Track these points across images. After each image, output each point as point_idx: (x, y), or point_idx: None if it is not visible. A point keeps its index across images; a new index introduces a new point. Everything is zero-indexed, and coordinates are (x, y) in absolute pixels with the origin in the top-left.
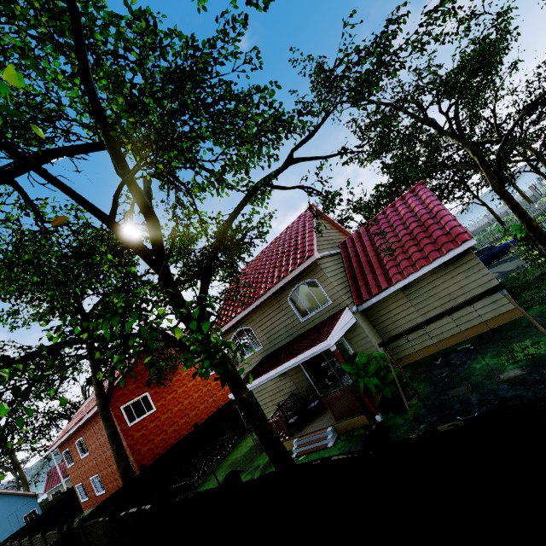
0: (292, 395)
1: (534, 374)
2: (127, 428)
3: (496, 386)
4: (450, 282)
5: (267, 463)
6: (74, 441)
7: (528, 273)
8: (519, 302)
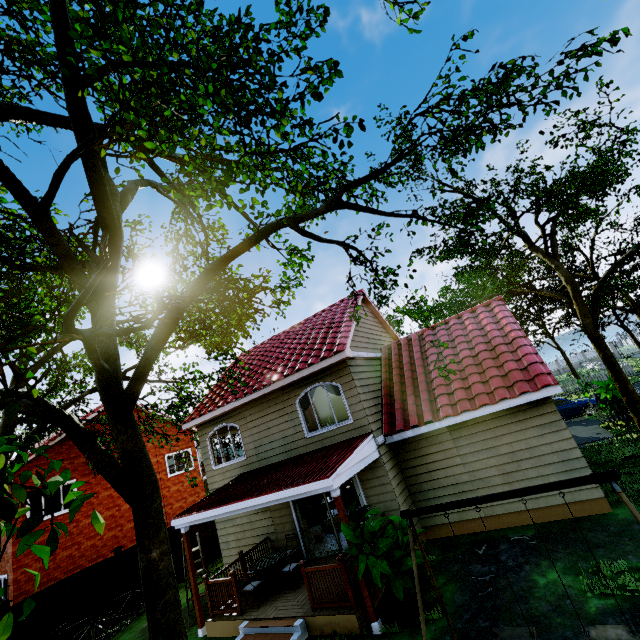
0: (266, 540)
1: (638, 634)
2: None
3: (571, 635)
4: (516, 436)
5: None
6: None
7: (614, 449)
8: (604, 489)
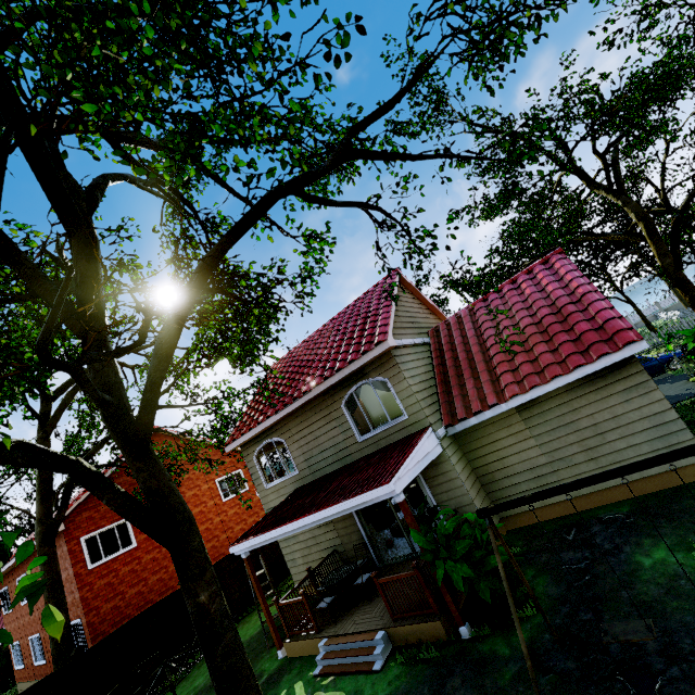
0: (333, 553)
1: None
2: (85, 572)
3: (693, 619)
4: (597, 406)
5: (274, 673)
6: (16, 577)
7: None
8: None
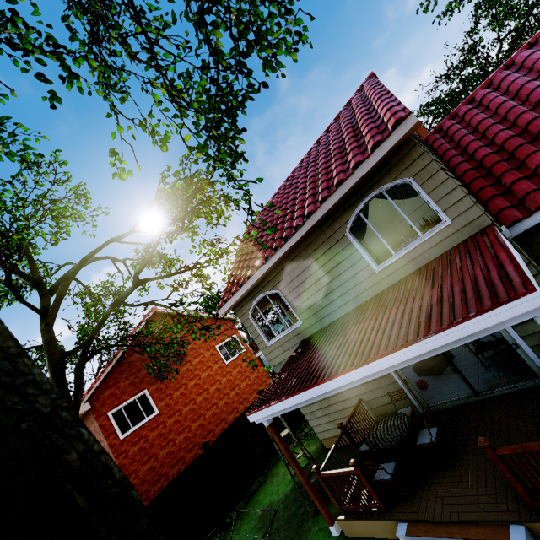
0: (360, 403)
1: None
2: (118, 442)
3: None
4: None
5: None
6: None
7: None
8: None
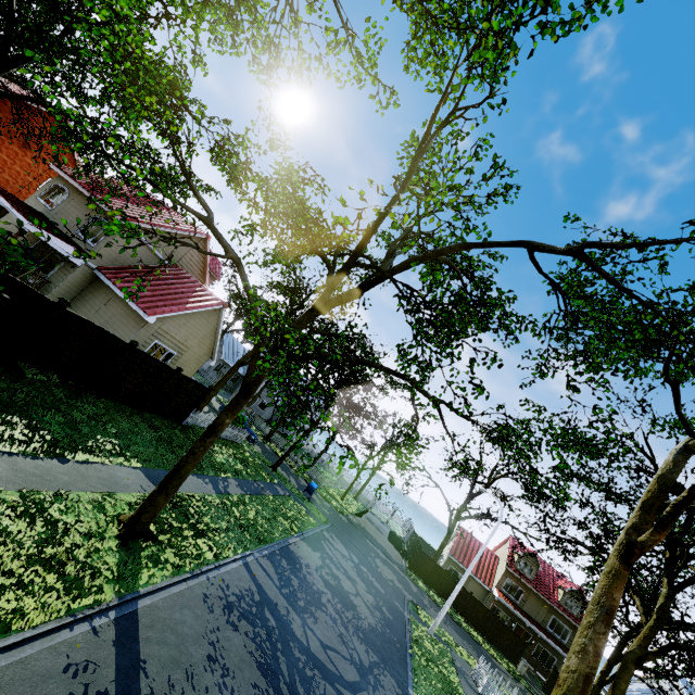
0: None
1: None
2: None
3: None
4: (123, 320)
5: None
6: None
7: None
8: None
